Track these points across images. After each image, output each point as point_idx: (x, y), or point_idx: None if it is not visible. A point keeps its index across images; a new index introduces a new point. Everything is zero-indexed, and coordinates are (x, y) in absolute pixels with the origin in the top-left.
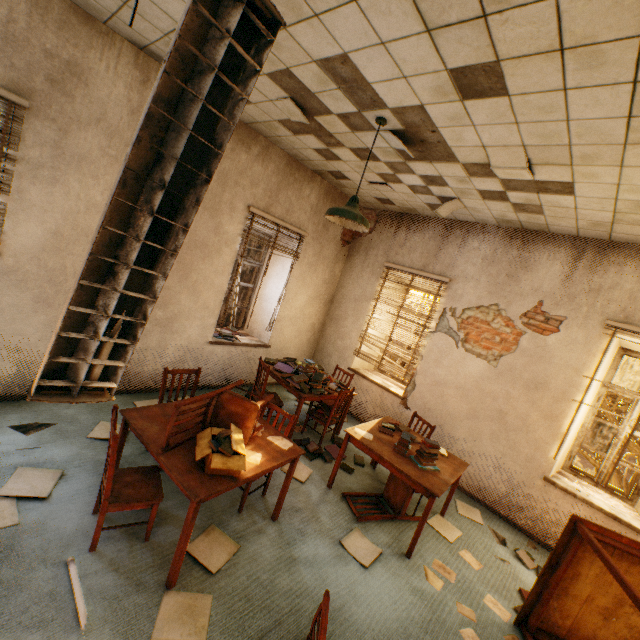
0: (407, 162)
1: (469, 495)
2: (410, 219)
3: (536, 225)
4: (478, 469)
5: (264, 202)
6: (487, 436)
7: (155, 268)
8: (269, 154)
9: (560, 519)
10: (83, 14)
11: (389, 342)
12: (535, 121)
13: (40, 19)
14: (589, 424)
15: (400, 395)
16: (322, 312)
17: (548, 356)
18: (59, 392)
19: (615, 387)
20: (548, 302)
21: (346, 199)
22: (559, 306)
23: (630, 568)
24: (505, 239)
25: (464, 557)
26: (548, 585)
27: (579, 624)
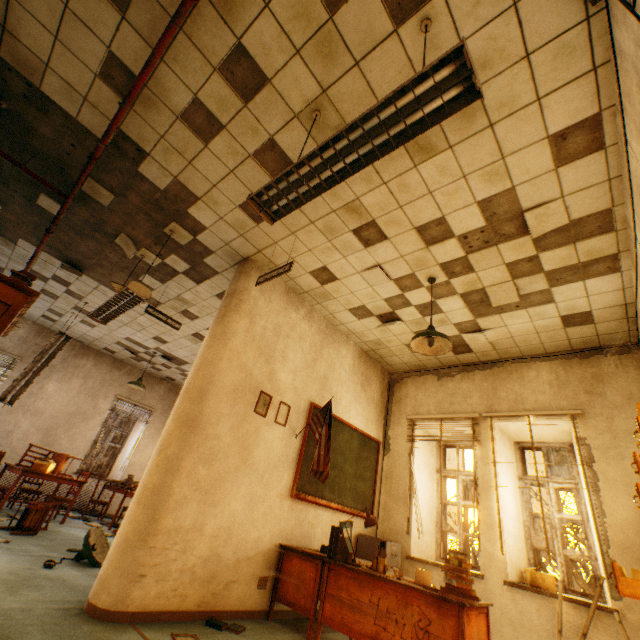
0: (180, 366)
1: None
2: None
3: None
4: None
5: (127, 393)
6: None
7: (35, 378)
8: (133, 372)
9: None
10: (56, 332)
11: None
12: (184, 347)
13: (39, 335)
14: None
15: None
16: None
17: None
18: (2, 401)
19: None
20: None
21: None
22: None
23: None
24: None
25: None
26: None
27: None
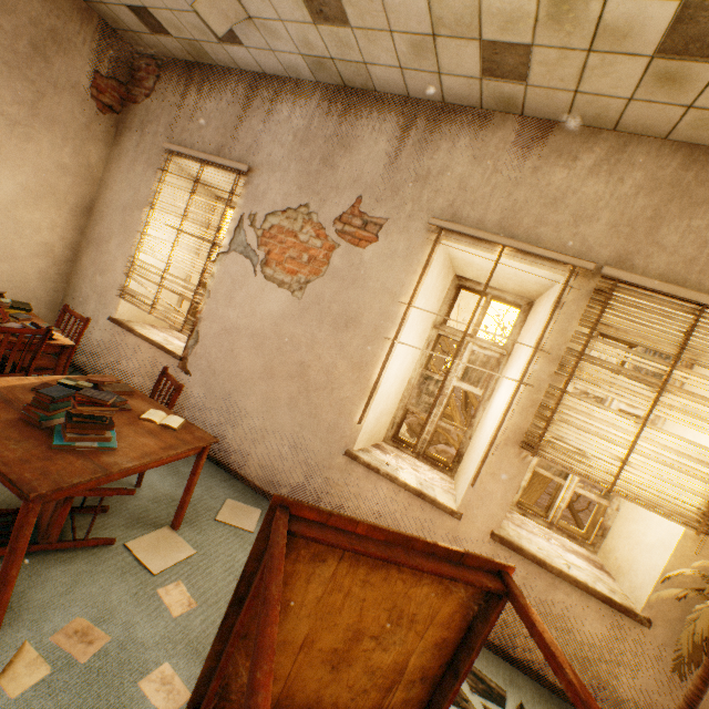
0: None
1: (258, 491)
2: (204, 73)
3: (355, 70)
4: (271, 452)
5: None
6: (285, 402)
7: None
8: None
9: (362, 507)
10: None
11: (166, 272)
12: None
13: None
14: (416, 379)
15: (178, 354)
16: (70, 228)
17: (363, 278)
18: None
19: (447, 328)
20: (369, 198)
21: (91, 15)
22: (381, 203)
23: (372, 576)
24: (324, 104)
25: (164, 597)
26: (231, 638)
27: (295, 688)
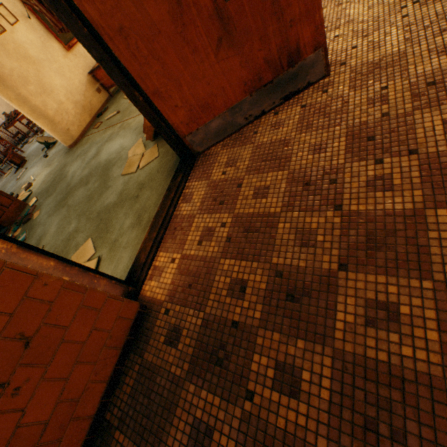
0: None
1: None
2: None
3: None
4: None
5: None
6: None
7: None
8: None
9: None
10: None
11: None
12: None
13: None
14: None
15: None
16: None
17: None
18: None
19: None
20: None
21: None
22: None
23: None
24: None
25: None
26: None
27: None
